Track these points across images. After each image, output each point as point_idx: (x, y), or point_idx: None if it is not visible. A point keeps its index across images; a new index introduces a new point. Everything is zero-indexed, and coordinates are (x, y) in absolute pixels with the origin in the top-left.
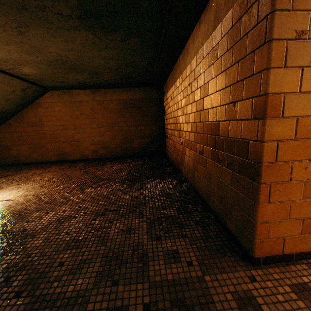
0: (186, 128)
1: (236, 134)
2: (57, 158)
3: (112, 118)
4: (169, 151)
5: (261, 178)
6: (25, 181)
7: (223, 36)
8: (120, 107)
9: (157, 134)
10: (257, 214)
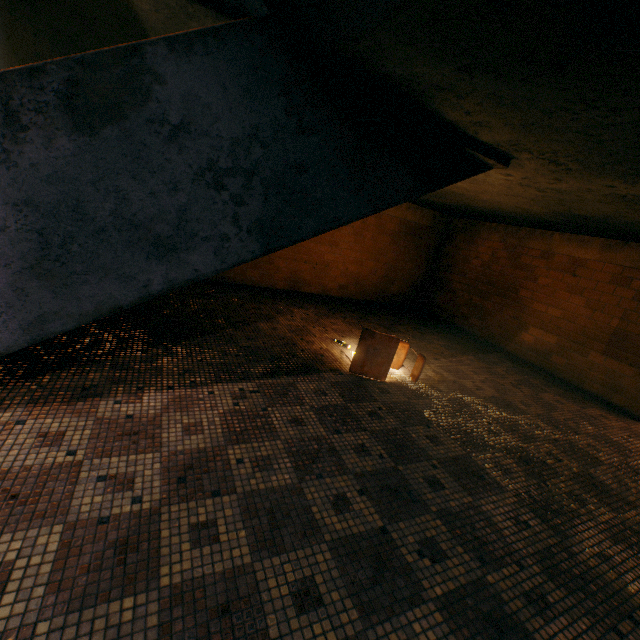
0: (544, 309)
1: None
2: (287, 285)
3: (382, 243)
4: (448, 311)
5: None
6: (339, 332)
7: None
8: (398, 230)
9: (423, 279)
10: None
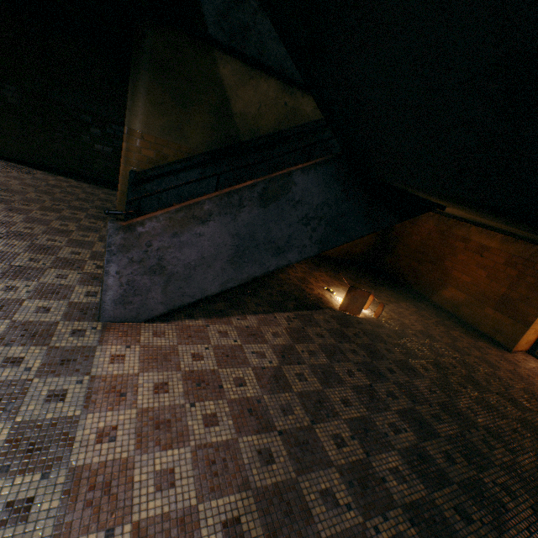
0: (459, 276)
1: (522, 309)
2: None
3: None
4: (393, 269)
5: (529, 327)
6: (325, 282)
7: (533, 269)
8: None
9: (377, 245)
10: (521, 337)
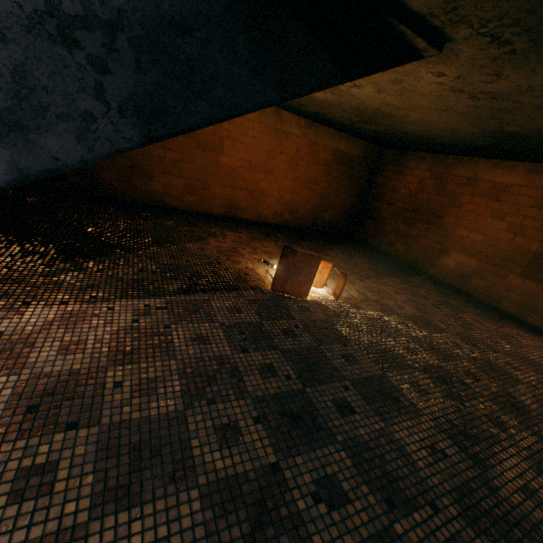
0: (467, 234)
1: None
2: (224, 211)
3: (316, 172)
4: (376, 238)
5: None
6: (268, 254)
7: None
8: (331, 160)
9: (354, 208)
10: None
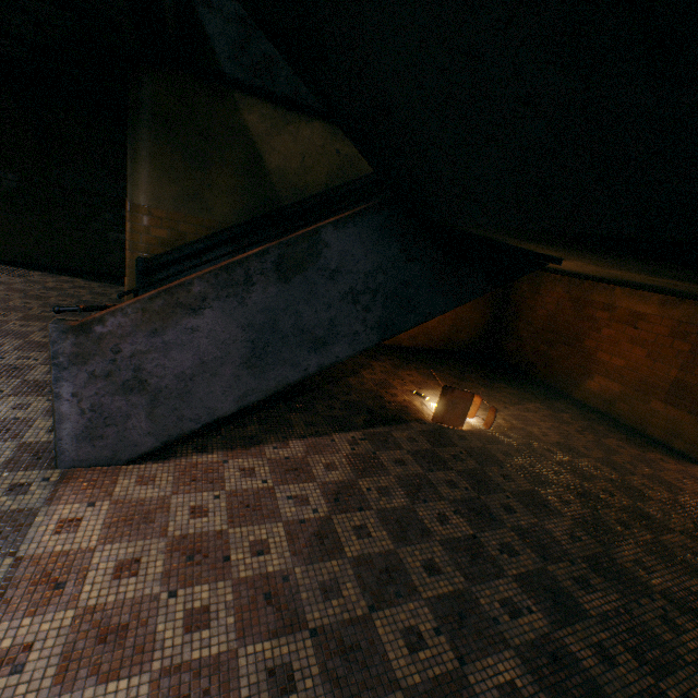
0: (608, 359)
1: None
2: None
3: None
4: (515, 357)
5: None
6: (415, 384)
7: None
8: None
9: (490, 326)
10: None
